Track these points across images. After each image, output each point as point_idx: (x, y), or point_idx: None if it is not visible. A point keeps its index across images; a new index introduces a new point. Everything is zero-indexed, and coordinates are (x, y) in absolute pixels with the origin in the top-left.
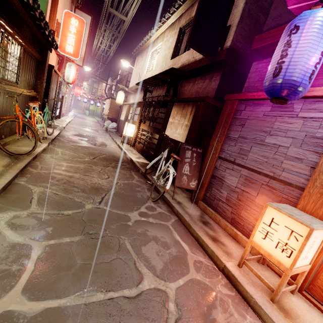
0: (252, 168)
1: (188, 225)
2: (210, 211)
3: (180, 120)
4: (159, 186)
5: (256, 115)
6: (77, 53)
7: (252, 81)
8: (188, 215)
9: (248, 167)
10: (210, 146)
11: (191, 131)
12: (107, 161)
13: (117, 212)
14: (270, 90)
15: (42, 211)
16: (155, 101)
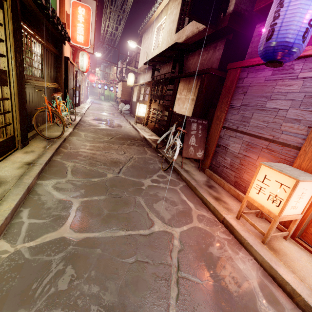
0: (253, 134)
1: (194, 188)
2: (215, 177)
3: (186, 95)
4: (169, 158)
5: (258, 81)
6: (87, 41)
7: (255, 45)
8: (195, 180)
9: (250, 133)
10: (214, 117)
11: (196, 105)
12: (123, 140)
13: (133, 179)
14: (264, 54)
15: (76, 179)
16: (163, 79)
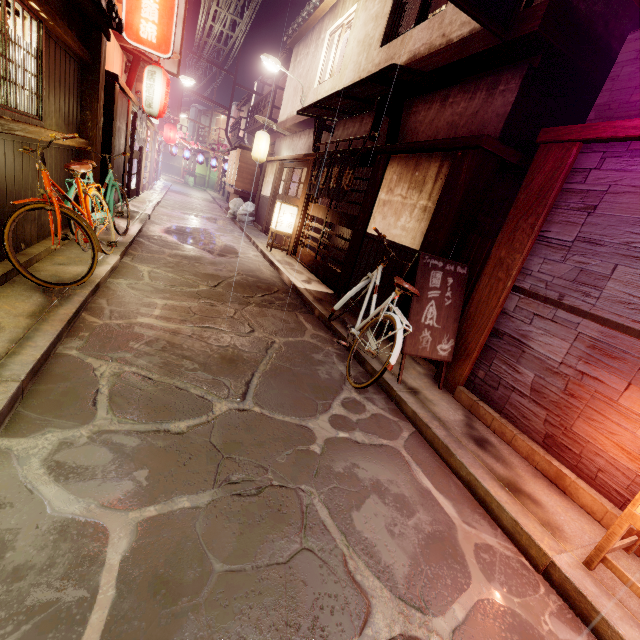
0: (615, 322)
1: (444, 449)
2: (487, 412)
3: (407, 197)
4: (363, 349)
5: (637, 181)
6: (166, 41)
7: (623, 86)
8: (440, 423)
9: (602, 318)
10: (490, 260)
11: (436, 224)
12: (244, 290)
13: (284, 420)
14: None
15: (122, 426)
16: (344, 152)
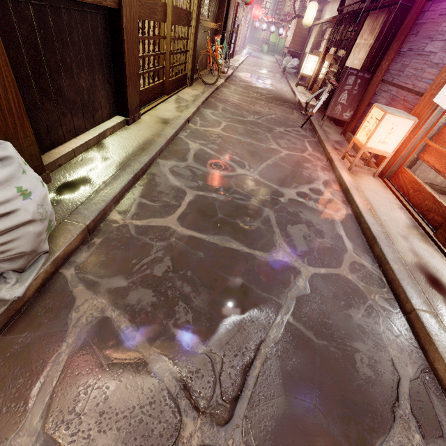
0: (401, 85)
1: (321, 141)
2: (351, 138)
3: (366, 39)
4: (314, 120)
5: (433, 16)
6: None
7: None
8: (326, 137)
9: (398, 85)
10: (378, 68)
11: (370, 53)
12: (272, 99)
13: (268, 125)
14: None
15: (224, 114)
16: (350, 13)
